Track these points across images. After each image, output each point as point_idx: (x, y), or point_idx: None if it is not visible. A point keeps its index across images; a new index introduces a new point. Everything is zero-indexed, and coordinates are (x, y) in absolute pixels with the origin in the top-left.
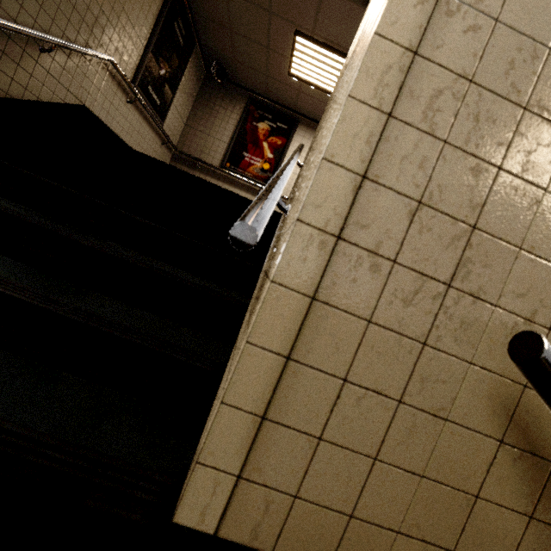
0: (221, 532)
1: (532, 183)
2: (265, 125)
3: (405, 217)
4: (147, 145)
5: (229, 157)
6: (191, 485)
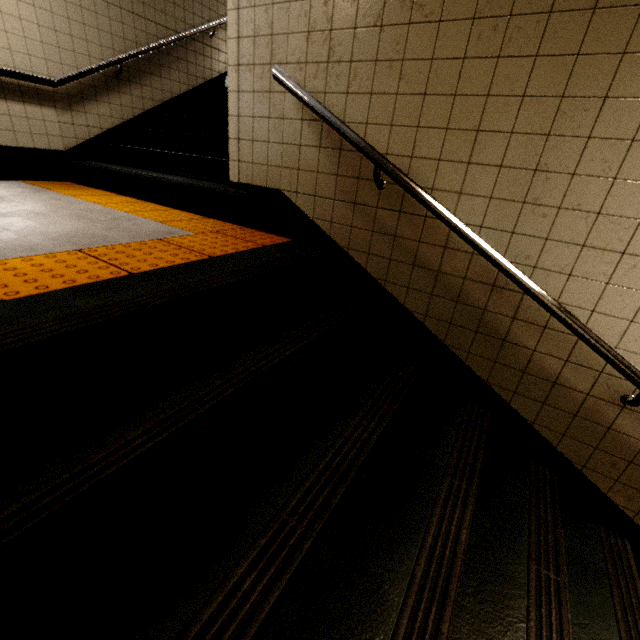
0: (240, 181)
1: (285, 2)
2: None
3: (252, 46)
4: None
5: None
6: (230, 168)
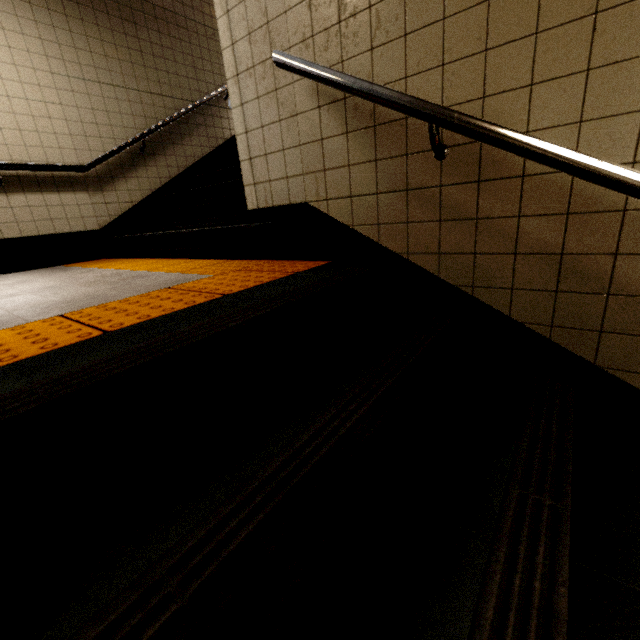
0: (259, 207)
1: None
2: None
3: (248, 45)
4: None
5: None
6: (246, 195)
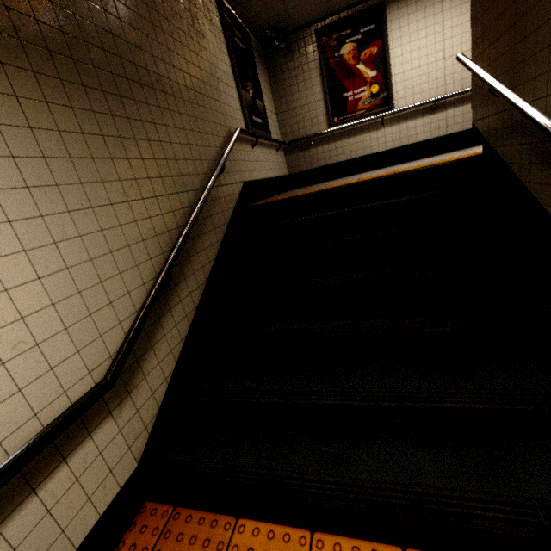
0: None
1: None
2: (348, 45)
3: None
4: (272, 163)
5: (332, 112)
6: None
